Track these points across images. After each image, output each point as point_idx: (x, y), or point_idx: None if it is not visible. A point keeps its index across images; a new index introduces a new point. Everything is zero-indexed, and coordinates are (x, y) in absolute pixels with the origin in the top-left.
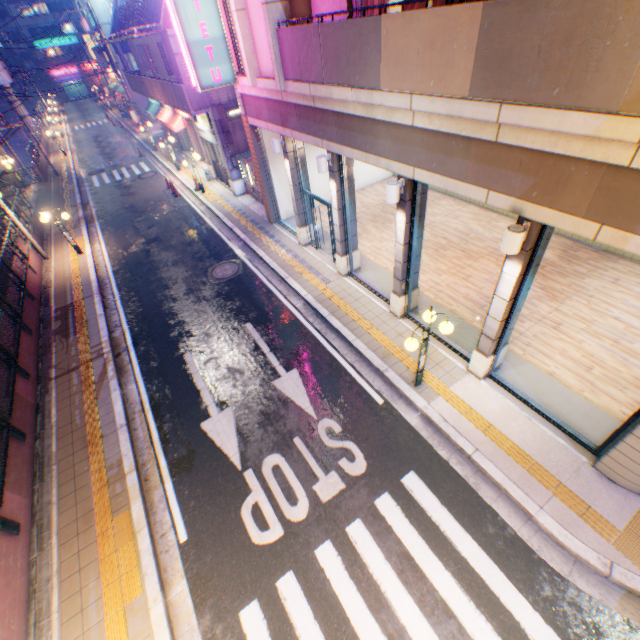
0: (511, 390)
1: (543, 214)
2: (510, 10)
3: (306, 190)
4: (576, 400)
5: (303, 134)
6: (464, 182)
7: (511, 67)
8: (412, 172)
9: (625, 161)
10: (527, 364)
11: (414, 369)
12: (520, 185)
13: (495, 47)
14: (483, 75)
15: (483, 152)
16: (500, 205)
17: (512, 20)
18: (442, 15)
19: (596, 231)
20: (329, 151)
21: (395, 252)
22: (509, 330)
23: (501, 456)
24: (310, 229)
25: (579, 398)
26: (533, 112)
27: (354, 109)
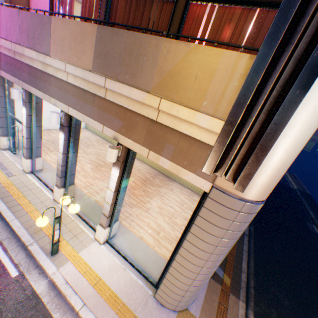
0: (119, 250)
1: (127, 141)
2: (109, 32)
3: (12, 113)
4: (151, 251)
5: (8, 74)
6: (93, 119)
7: (110, 60)
8: (68, 109)
9: (155, 117)
10: (131, 231)
11: (57, 241)
12: (117, 124)
13: (103, 48)
14: (99, 61)
15: (101, 104)
16: (109, 134)
17: (110, 37)
18: (81, 25)
19: (148, 153)
20: (23, 88)
21: (58, 158)
22: (119, 211)
23: (102, 305)
24: (12, 139)
25: (153, 250)
26: (119, 85)
27: (38, 64)
